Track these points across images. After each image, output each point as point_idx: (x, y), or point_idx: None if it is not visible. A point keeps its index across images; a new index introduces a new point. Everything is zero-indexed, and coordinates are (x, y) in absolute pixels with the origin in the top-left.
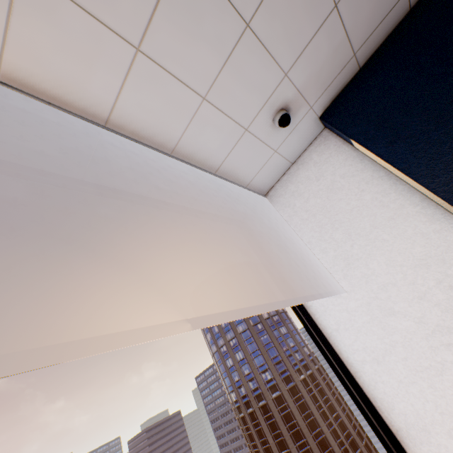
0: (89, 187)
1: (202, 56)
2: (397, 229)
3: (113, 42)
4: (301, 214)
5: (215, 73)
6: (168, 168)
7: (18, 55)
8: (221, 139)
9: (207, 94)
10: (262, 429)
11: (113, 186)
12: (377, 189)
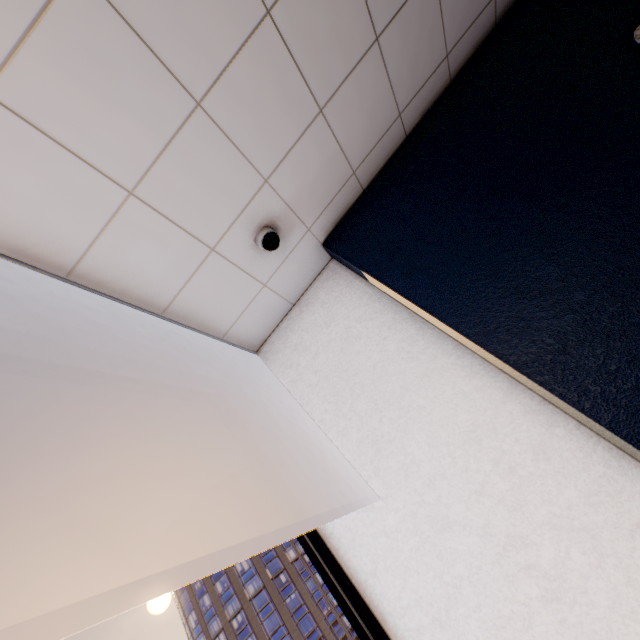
0: None
1: (122, 130)
2: (434, 390)
3: None
4: (308, 377)
5: (149, 159)
6: (63, 301)
7: None
8: (169, 259)
9: (137, 187)
10: None
11: None
12: (402, 335)
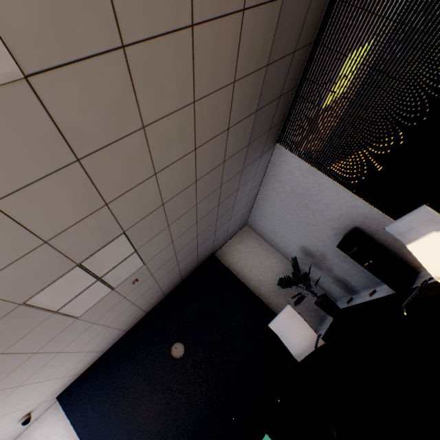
0: None
1: None
2: None
3: None
4: None
5: None
6: None
7: None
8: None
9: None
10: None
11: None
12: None
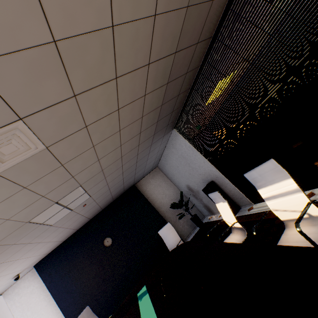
0: None
1: None
2: (47, 309)
3: None
4: (17, 304)
5: None
6: None
7: None
8: None
9: None
10: None
11: None
12: (46, 294)
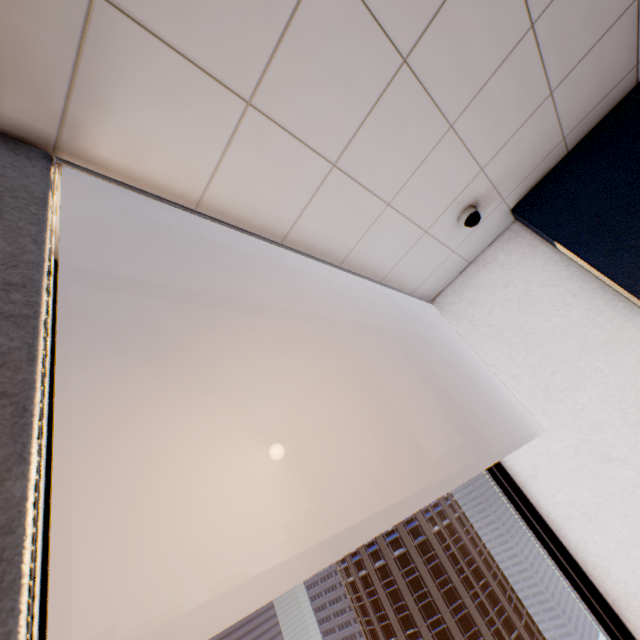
0: (247, 308)
1: (396, 163)
2: (615, 357)
3: (312, 161)
4: (482, 329)
5: (406, 178)
6: (333, 280)
7: (220, 186)
8: (396, 244)
9: (393, 200)
10: (379, 600)
11: (271, 304)
12: (588, 304)
